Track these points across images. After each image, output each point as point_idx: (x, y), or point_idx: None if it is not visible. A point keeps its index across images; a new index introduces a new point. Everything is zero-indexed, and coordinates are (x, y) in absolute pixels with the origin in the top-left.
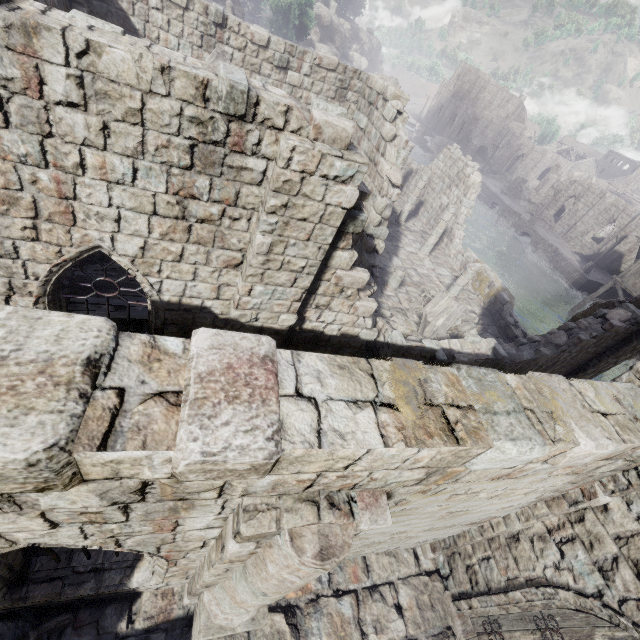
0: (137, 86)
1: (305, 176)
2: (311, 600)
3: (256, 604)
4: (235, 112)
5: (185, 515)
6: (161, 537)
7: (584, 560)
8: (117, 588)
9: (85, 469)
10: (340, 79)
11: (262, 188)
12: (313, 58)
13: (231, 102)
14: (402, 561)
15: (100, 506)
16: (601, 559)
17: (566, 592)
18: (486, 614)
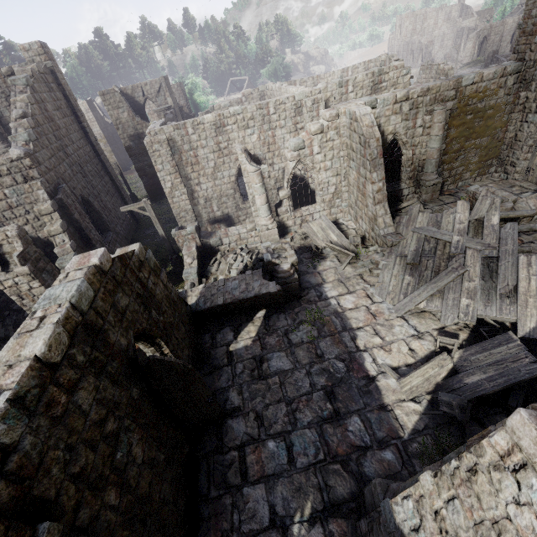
0: (362, 81)
1: (397, 79)
2: (454, 192)
3: (436, 151)
4: (380, 74)
5: (417, 117)
6: (413, 132)
7: (531, 116)
8: (398, 189)
9: (409, 96)
10: (364, 68)
11: (387, 89)
12: (351, 68)
13: (379, 73)
14: (485, 181)
15: (408, 111)
16: (534, 110)
17: (532, 128)
18: (524, 170)
